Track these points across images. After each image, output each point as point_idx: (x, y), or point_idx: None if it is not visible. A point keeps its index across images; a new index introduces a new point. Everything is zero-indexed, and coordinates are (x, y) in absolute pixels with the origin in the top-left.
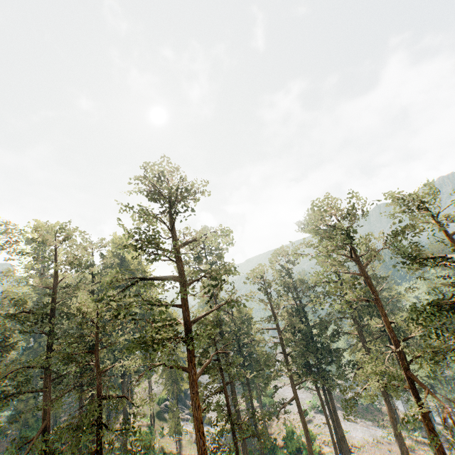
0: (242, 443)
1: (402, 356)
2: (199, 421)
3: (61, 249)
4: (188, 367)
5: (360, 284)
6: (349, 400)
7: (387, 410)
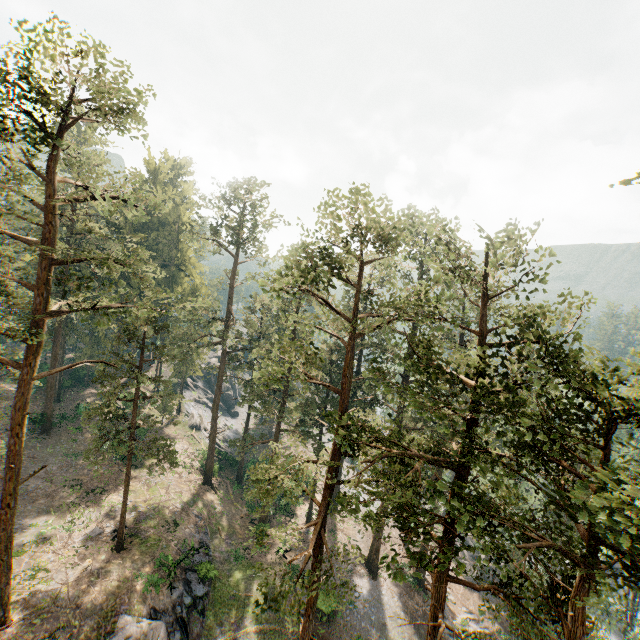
0: (209, 452)
1: (332, 473)
2: (16, 423)
3: (102, 154)
4: (23, 363)
5: (322, 360)
6: (253, 480)
7: (381, 504)
